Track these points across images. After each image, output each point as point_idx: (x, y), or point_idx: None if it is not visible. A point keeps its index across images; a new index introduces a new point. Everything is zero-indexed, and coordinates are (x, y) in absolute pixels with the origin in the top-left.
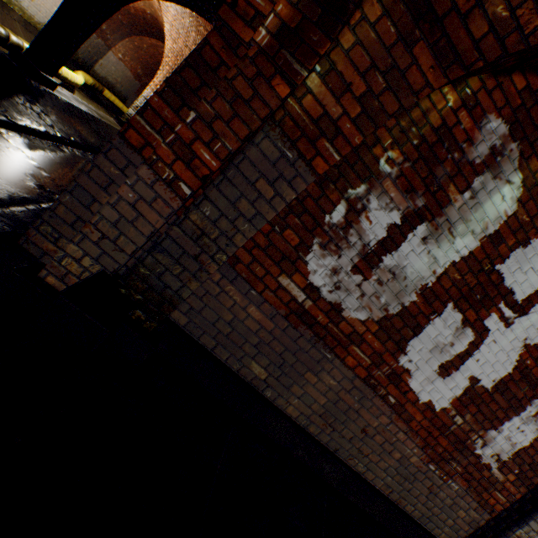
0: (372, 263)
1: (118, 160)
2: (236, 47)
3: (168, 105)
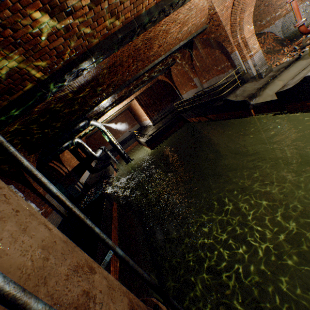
0: None
1: None
2: None
3: None
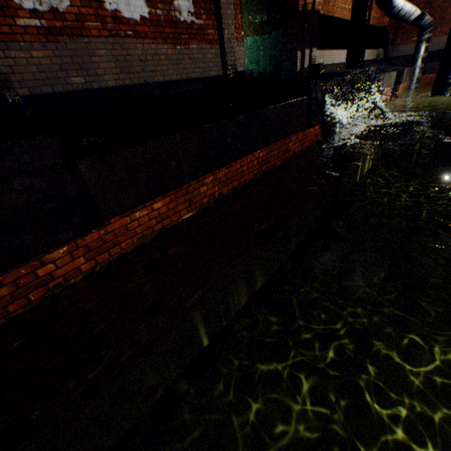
0: None
1: None
2: None
3: None
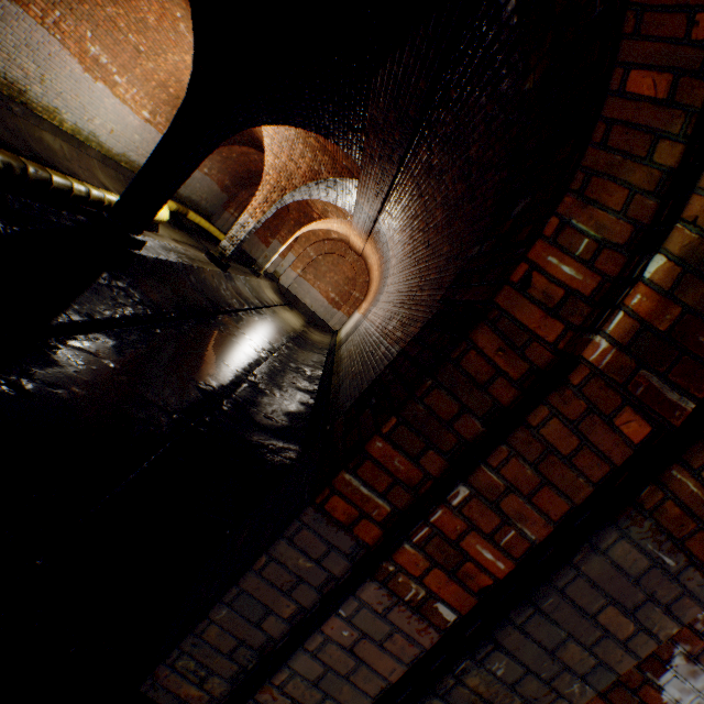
0: None
1: (311, 545)
2: (523, 343)
3: (399, 449)
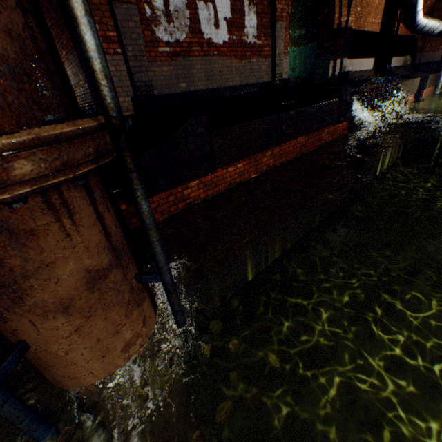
0: (170, 15)
1: None
2: None
3: None
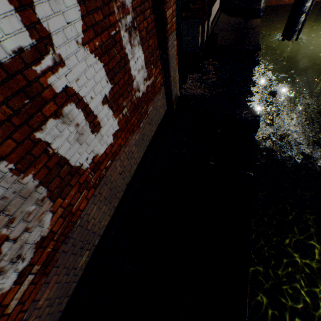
0: None
1: None
2: None
3: None
